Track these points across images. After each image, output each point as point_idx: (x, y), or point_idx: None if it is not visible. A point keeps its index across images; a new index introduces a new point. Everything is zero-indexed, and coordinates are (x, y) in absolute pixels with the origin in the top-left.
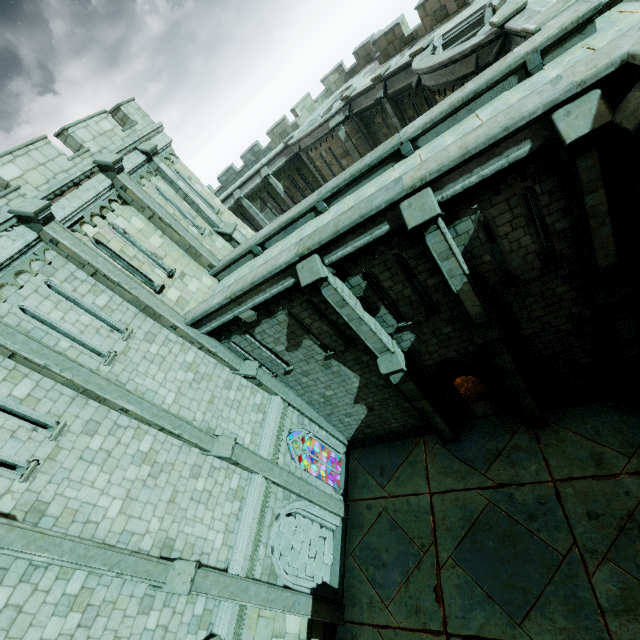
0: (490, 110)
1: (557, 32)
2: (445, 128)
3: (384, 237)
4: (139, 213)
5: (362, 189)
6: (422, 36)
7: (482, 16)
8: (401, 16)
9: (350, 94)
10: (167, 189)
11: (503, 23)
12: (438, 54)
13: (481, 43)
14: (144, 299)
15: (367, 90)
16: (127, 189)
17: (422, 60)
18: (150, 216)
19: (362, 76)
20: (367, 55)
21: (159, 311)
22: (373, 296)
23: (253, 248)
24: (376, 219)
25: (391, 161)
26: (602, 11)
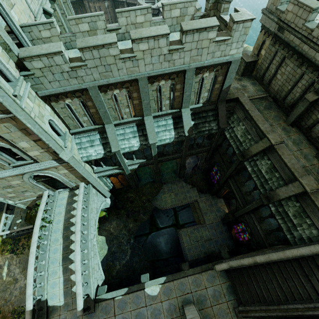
0: None
1: None
2: None
3: None
4: None
5: None
6: None
7: None
8: None
9: None
10: None
11: (159, 7)
12: (145, 3)
13: (155, 8)
14: None
15: None
16: None
17: (140, 0)
18: (64, 2)
19: None
20: None
21: None
22: None
23: None
24: None
25: None
26: None
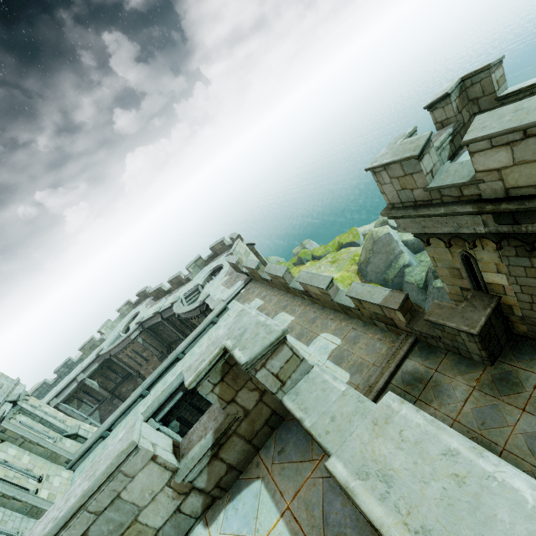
0: (207, 336)
1: (218, 312)
2: (194, 344)
3: (182, 397)
4: (12, 444)
5: (165, 378)
6: (174, 290)
7: (198, 287)
8: (161, 284)
9: (141, 320)
10: (27, 420)
11: (204, 300)
12: (184, 306)
13: (199, 305)
14: (31, 501)
15: (151, 317)
16: (6, 430)
17: (177, 307)
18: (21, 443)
19: (145, 306)
20: (145, 295)
21: (42, 506)
22: (185, 428)
23: (103, 433)
24: (176, 391)
25: (176, 362)
26: (230, 302)
